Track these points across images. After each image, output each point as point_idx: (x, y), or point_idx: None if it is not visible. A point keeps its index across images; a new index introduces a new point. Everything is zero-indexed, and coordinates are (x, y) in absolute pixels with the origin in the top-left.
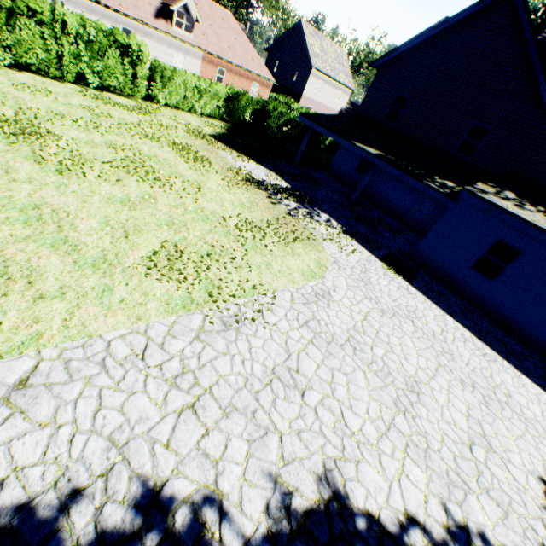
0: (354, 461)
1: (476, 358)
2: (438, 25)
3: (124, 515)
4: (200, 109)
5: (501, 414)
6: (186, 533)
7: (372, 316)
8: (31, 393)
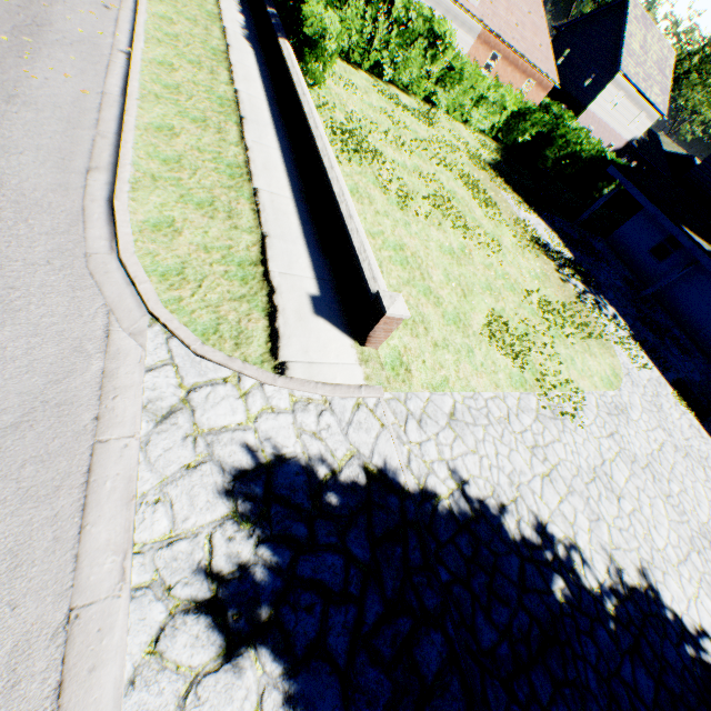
0: (660, 570)
1: None
2: None
3: (530, 532)
4: (476, 121)
5: None
6: (565, 561)
7: (666, 448)
8: (459, 425)
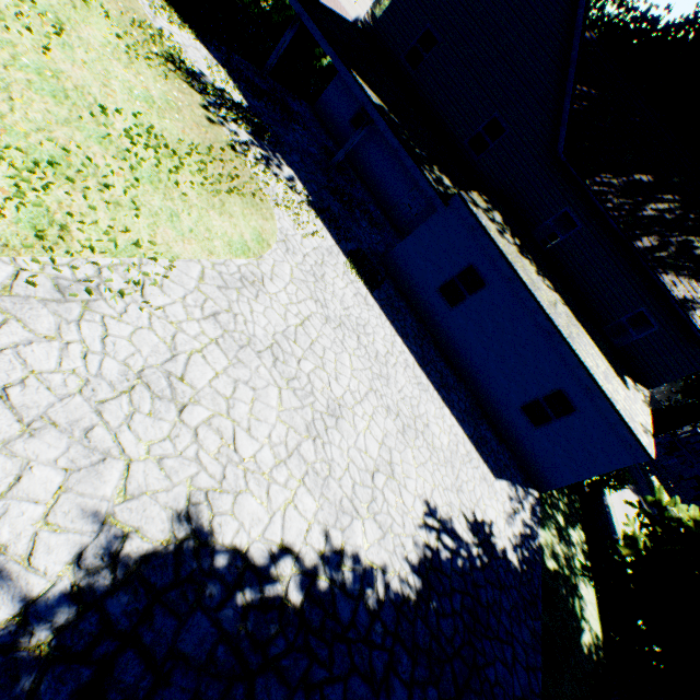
0: (234, 492)
1: (411, 387)
2: None
3: None
4: None
5: (414, 443)
6: None
7: (313, 322)
8: None
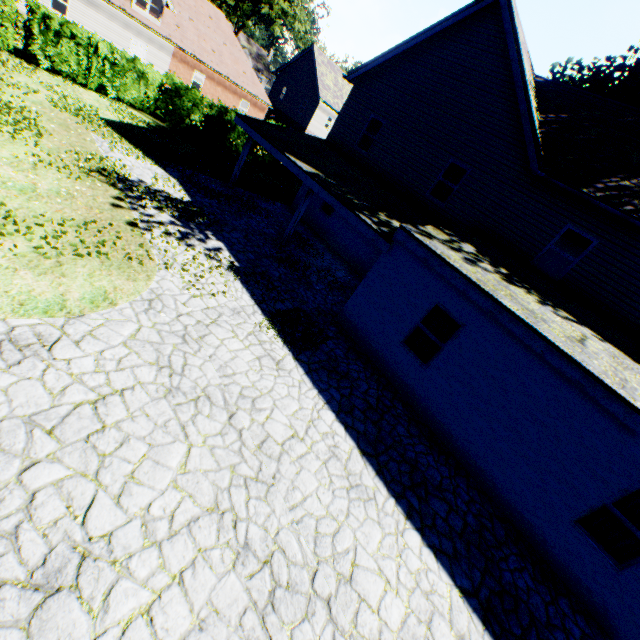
0: None
1: (329, 494)
2: (418, 33)
3: None
4: (115, 92)
5: (291, 634)
6: None
7: (129, 396)
8: None
